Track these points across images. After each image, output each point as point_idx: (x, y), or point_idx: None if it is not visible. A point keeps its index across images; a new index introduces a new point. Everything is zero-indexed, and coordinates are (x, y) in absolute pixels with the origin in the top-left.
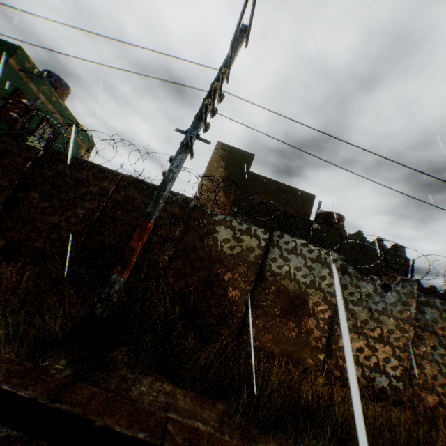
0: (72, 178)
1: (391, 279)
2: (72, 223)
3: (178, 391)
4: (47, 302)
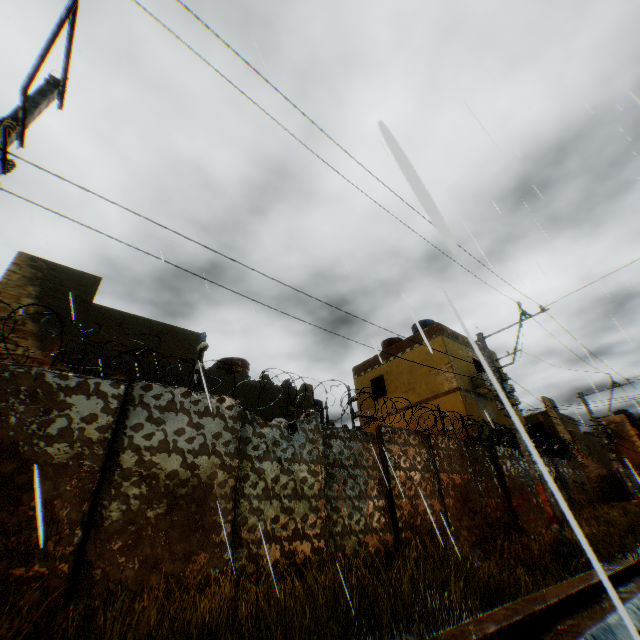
0: None
1: None
2: None
3: None
4: None
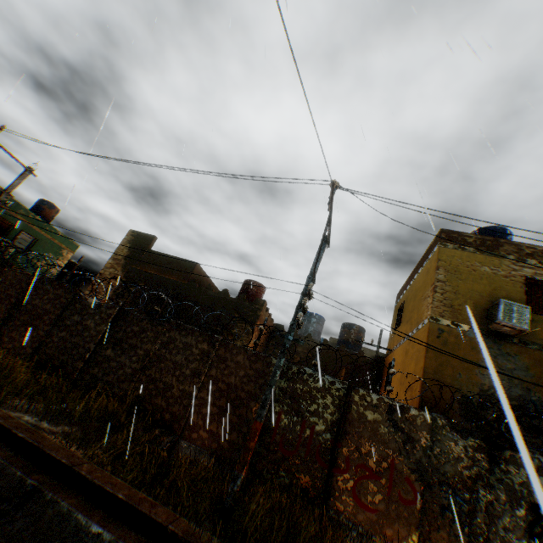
0: None
1: (244, 330)
2: None
3: None
4: None
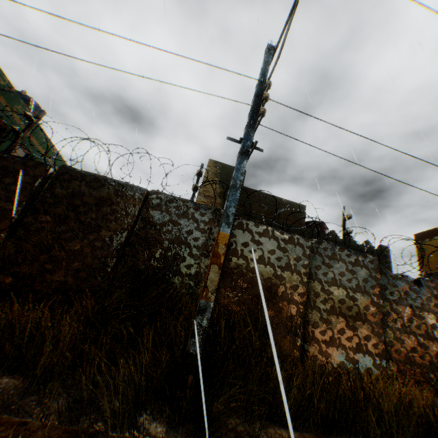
0: (90, 197)
1: None
2: (97, 248)
3: (296, 436)
4: (105, 348)
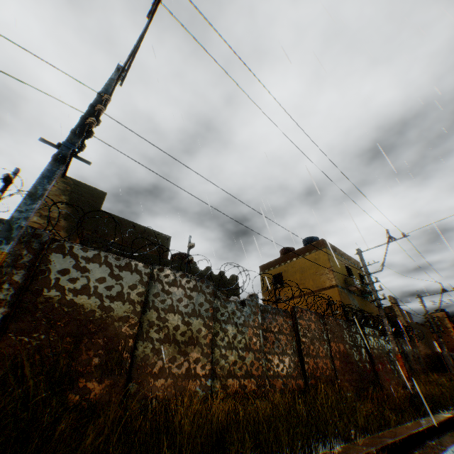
0: None
1: None
2: None
3: None
4: None
